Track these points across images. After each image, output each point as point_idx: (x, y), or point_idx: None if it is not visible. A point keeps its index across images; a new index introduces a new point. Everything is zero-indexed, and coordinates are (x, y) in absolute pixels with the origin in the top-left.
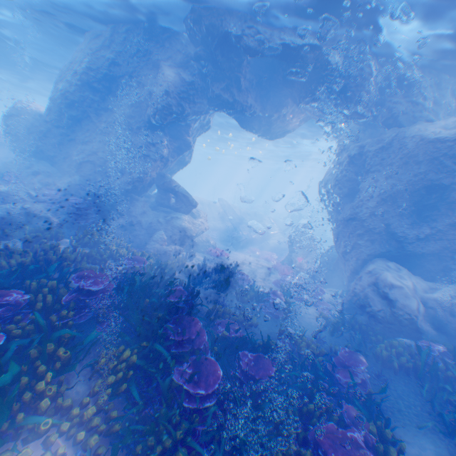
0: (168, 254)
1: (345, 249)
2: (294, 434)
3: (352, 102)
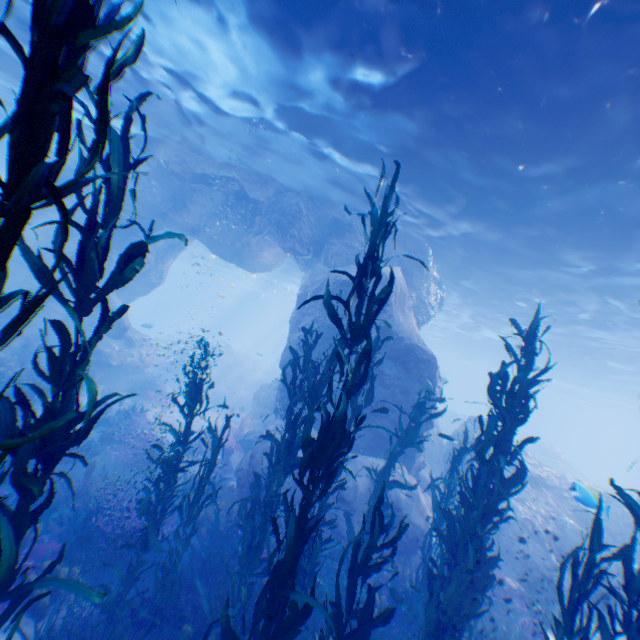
0: None
1: (276, 404)
2: None
3: (287, 237)
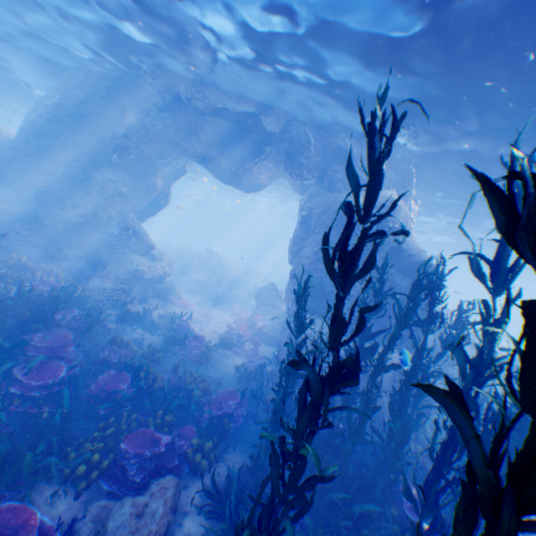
0: (109, 292)
1: (290, 306)
2: (110, 431)
3: (295, 165)
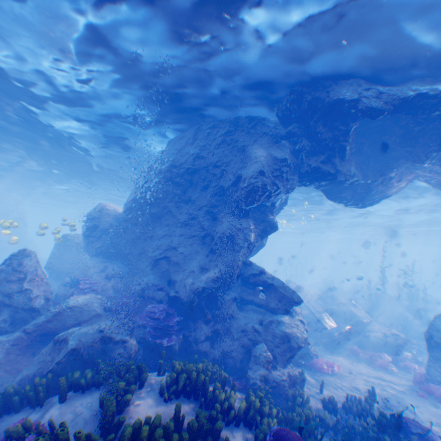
0: (282, 387)
1: None
2: None
3: None
